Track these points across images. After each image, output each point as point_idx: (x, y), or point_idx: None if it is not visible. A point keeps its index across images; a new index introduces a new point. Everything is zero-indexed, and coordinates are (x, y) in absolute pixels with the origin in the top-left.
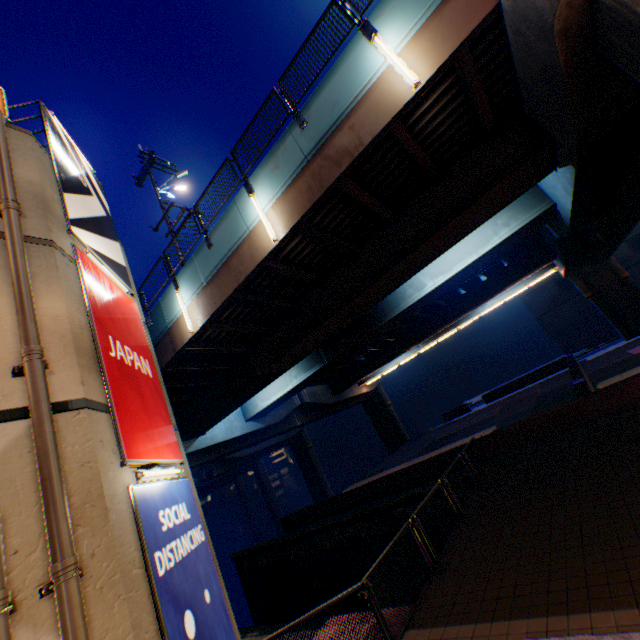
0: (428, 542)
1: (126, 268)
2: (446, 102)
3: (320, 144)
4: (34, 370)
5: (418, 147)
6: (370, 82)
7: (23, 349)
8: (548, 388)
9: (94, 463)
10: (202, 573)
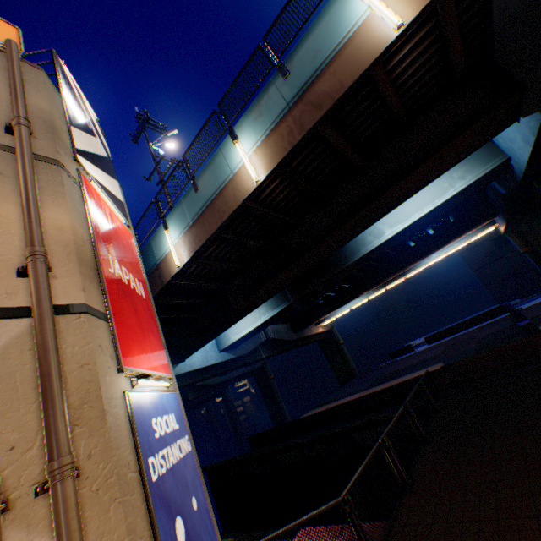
0: (398, 462)
1: (123, 203)
2: (423, 49)
3: (302, 91)
4: (37, 270)
5: (393, 93)
6: (352, 29)
7: (27, 250)
8: (488, 331)
9: (92, 365)
10: (189, 481)
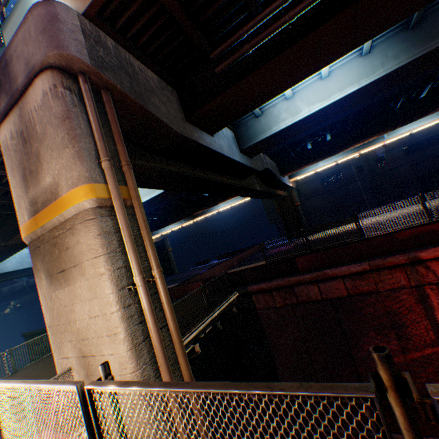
0: (11, 362)
1: None
2: None
3: None
4: None
5: None
6: None
7: None
8: None
9: None
10: None
